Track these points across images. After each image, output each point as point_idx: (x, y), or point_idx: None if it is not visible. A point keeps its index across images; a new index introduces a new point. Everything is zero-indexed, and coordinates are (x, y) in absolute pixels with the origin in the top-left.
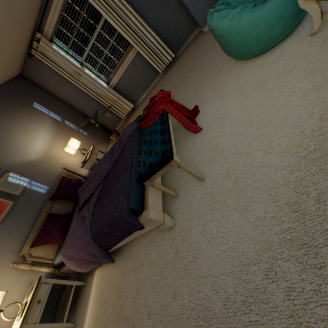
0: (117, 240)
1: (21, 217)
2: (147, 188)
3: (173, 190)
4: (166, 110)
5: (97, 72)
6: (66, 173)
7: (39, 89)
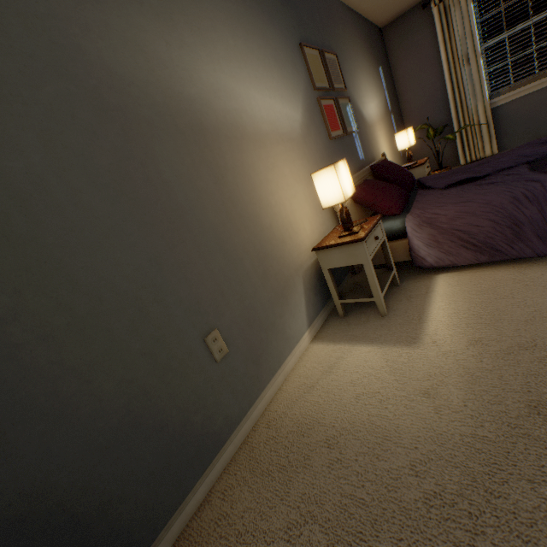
0: None
1: (341, 156)
2: None
3: None
4: None
5: (486, 74)
6: None
7: (386, 59)
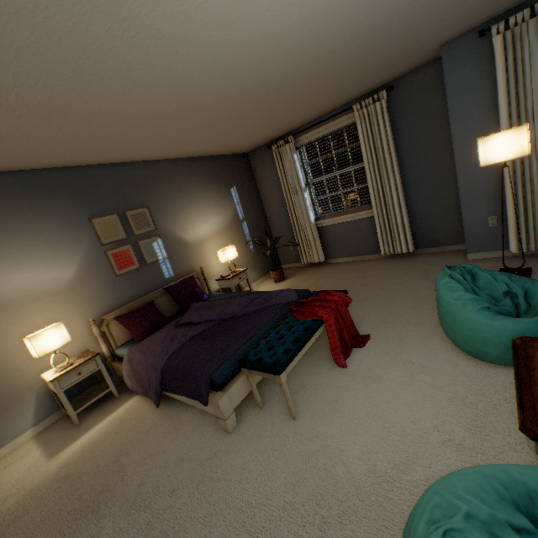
0: (178, 391)
1: (132, 284)
2: (242, 373)
3: (264, 397)
4: (324, 320)
5: (316, 201)
6: (199, 274)
7: (250, 176)
